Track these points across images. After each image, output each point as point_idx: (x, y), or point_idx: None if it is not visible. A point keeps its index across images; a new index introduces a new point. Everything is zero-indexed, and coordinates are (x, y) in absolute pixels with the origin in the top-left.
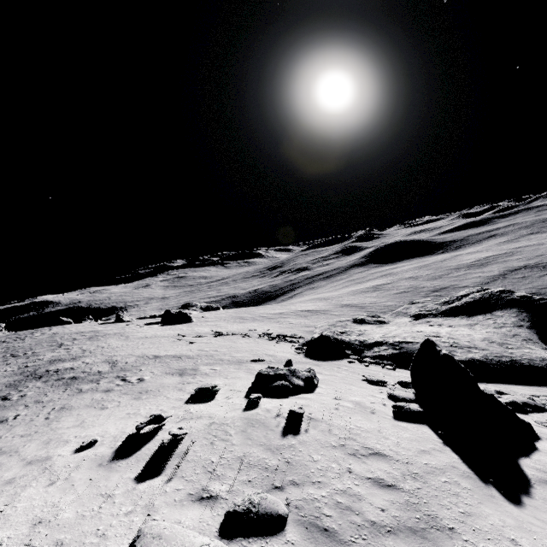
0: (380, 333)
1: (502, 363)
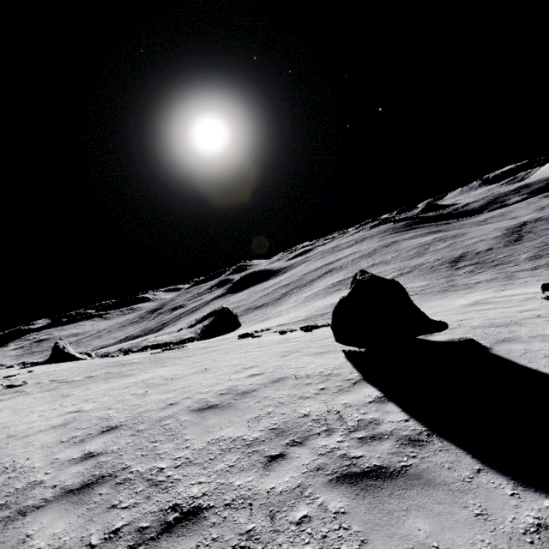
0: None
1: (158, 345)
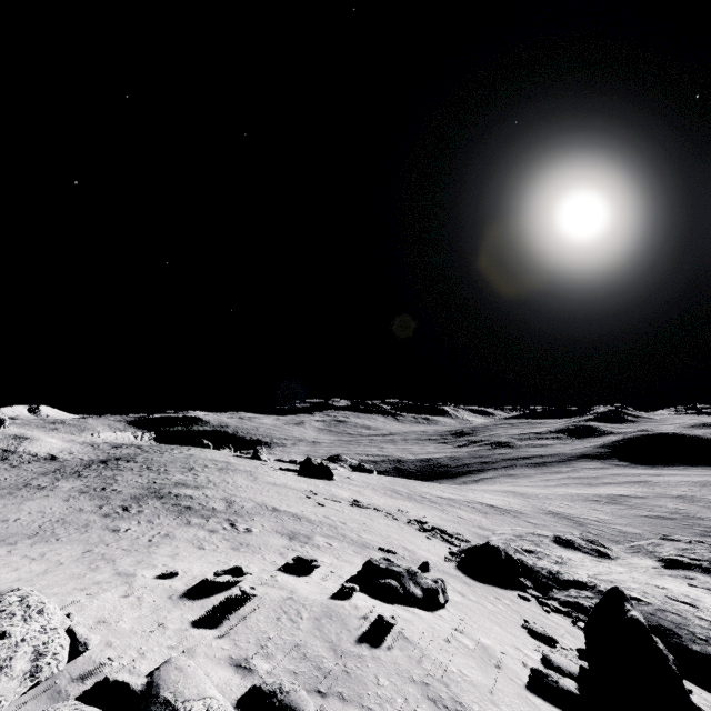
0: (592, 571)
1: None
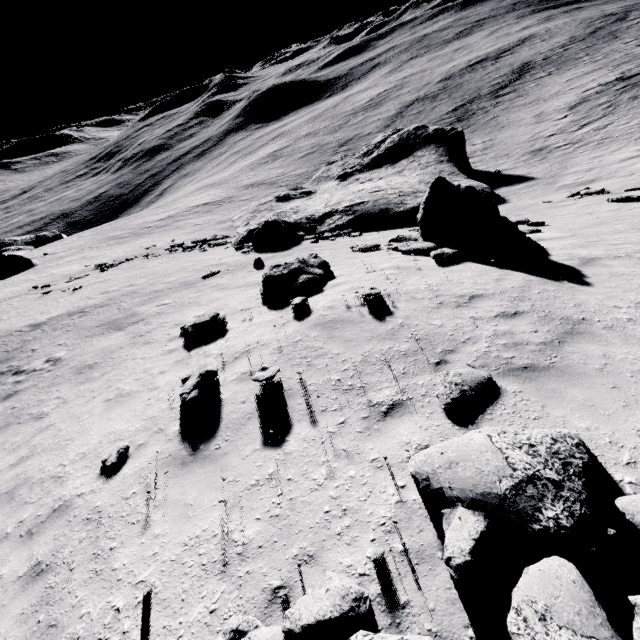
0: (318, 205)
1: None
